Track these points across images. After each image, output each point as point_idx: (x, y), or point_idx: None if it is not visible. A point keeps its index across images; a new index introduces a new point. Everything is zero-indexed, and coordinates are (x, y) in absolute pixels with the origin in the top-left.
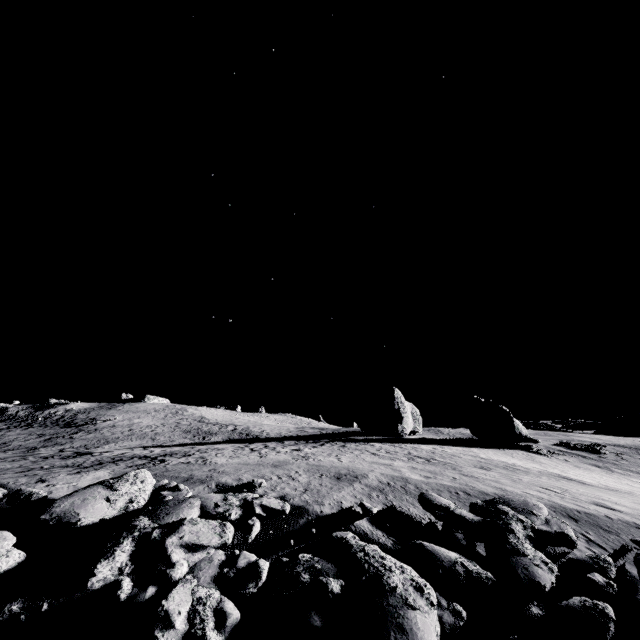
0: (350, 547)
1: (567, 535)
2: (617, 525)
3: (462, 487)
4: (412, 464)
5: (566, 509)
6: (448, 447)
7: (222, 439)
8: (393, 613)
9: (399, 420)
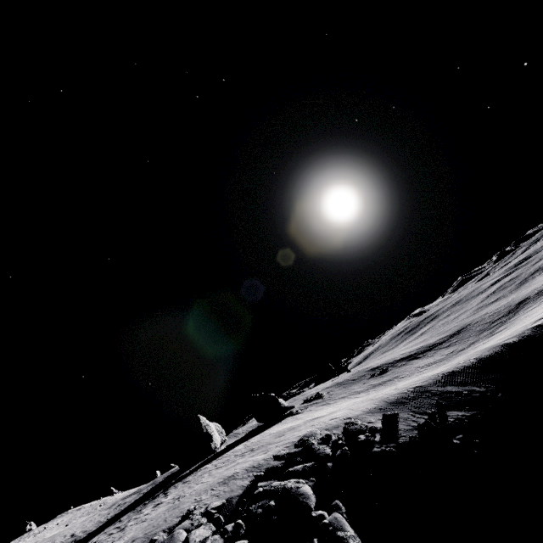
0: (266, 490)
1: (328, 434)
2: (339, 422)
3: (284, 445)
4: (248, 456)
5: (323, 427)
6: (252, 439)
7: None
8: (296, 493)
9: (210, 440)
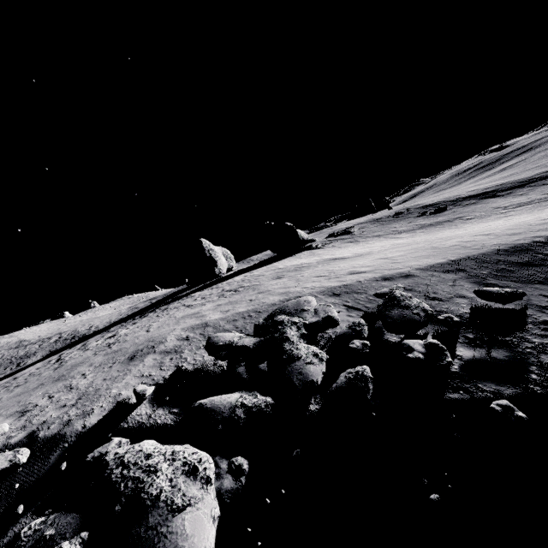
0: (105, 468)
1: (331, 317)
2: (365, 285)
3: (254, 308)
4: (219, 302)
5: (331, 289)
6: (256, 270)
7: (41, 356)
8: (152, 539)
9: (214, 265)
